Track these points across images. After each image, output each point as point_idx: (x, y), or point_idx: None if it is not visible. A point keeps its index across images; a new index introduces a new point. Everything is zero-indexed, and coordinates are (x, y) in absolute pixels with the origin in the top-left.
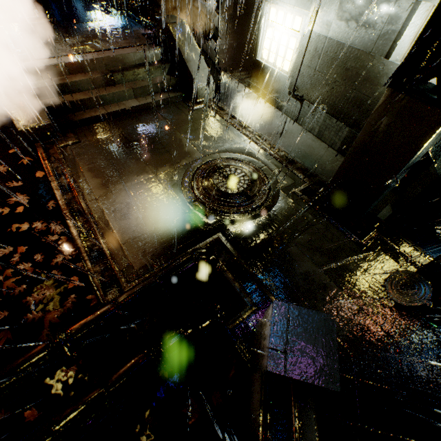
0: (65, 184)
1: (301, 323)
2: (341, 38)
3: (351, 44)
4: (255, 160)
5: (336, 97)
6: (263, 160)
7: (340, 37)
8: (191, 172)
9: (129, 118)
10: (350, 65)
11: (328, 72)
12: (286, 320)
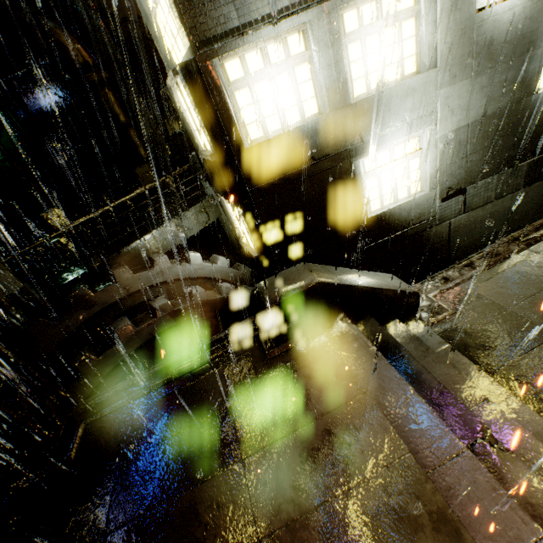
0: None
1: None
2: (485, 113)
3: (497, 110)
4: None
5: (500, 155)
6: None
7: (483, 114)
8: None
9: None
10: (503, 123)
11: (482, 146)
12: None
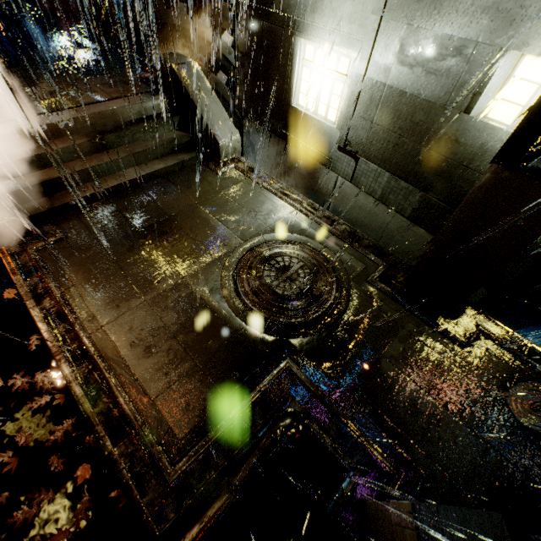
0: (53, 310)
1: (462, 537)
2: (404, 86)
3: (418, 94)
4: (310, 241)
5: (402, 155)
6: (320, 238)
7: (403, 85)
8: (232, 268)
9: (132, 193)
10: (418, 118)
11: (389, 126)
12: (441, 535)
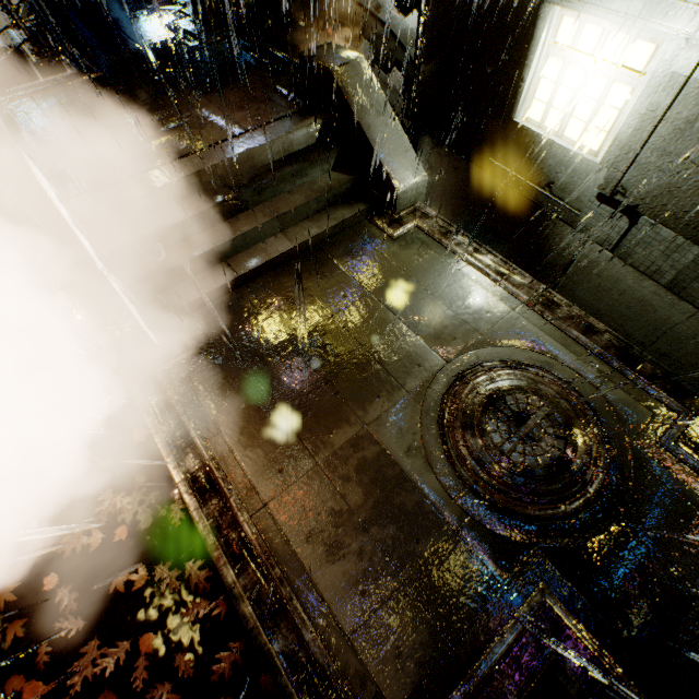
0: (199, 474)
1: None
2: None
3: None
4: (552, 362)
5: None
6: (568, 358)
7: None
8: (434, 410)
9: (276, 277)
10: None
11: None
12: None
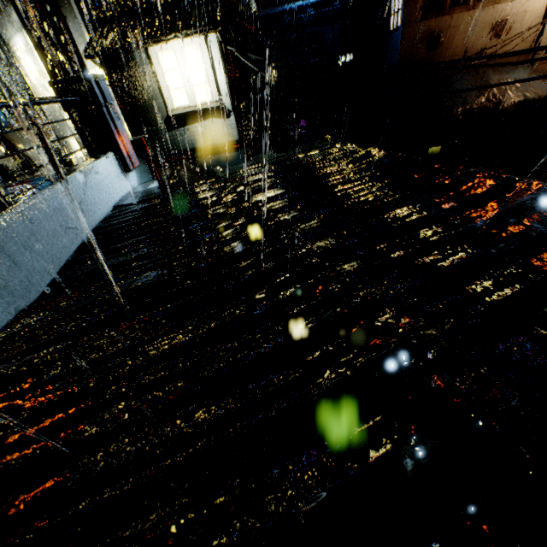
0: None
1: None
2: None
3: None
4: None
5: None
6: None
7: None
8: None
9: None
10: None
11: None
12: None
